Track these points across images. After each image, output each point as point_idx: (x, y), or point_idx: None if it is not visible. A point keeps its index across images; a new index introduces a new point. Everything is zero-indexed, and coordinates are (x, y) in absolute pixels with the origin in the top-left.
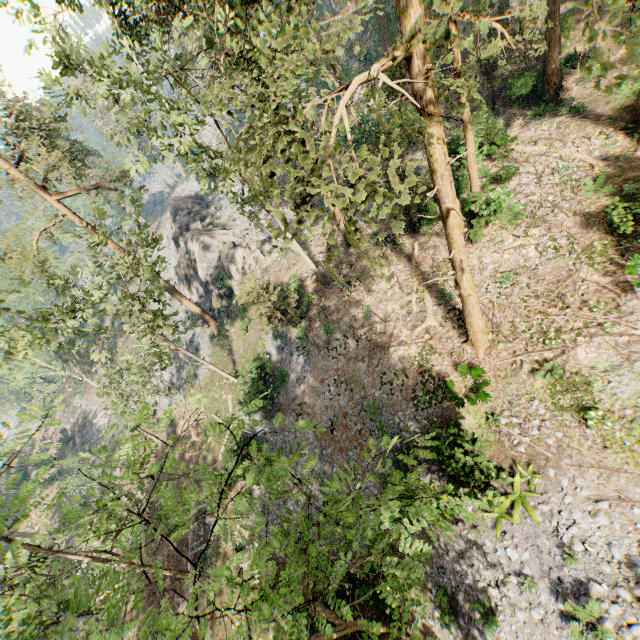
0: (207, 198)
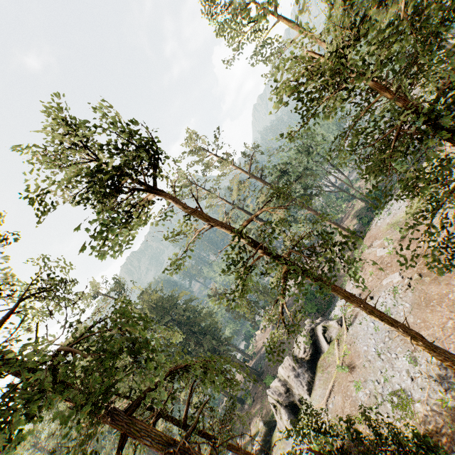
0: None
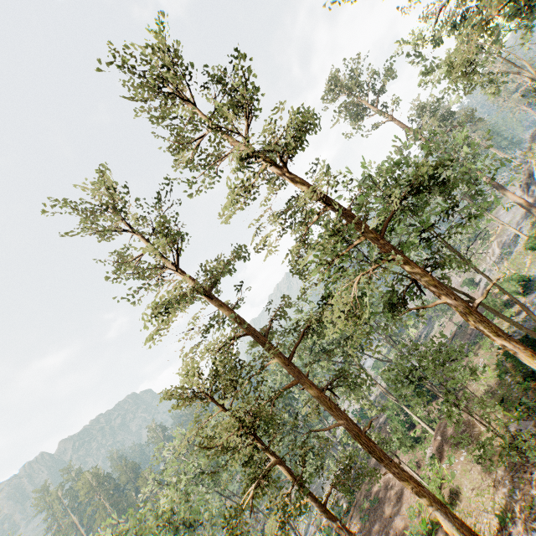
0: None
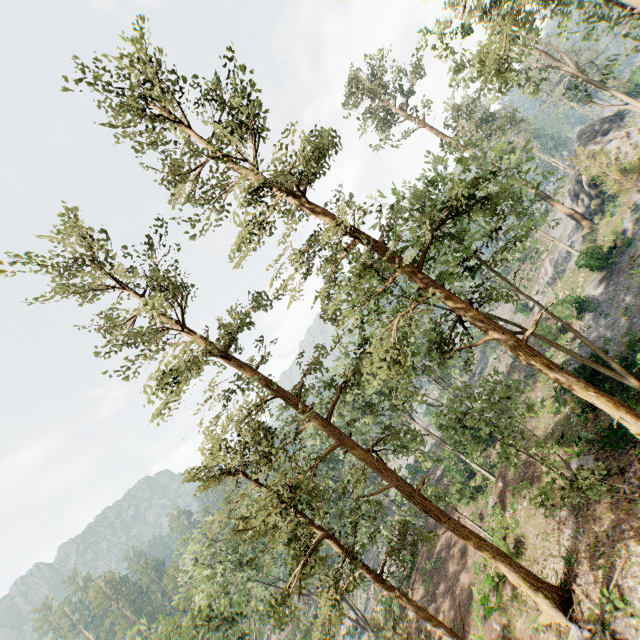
0: (624, 112)
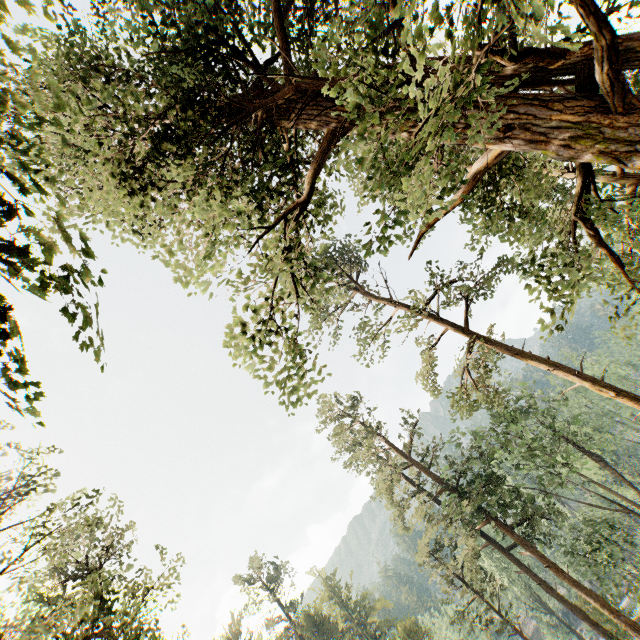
0: None
